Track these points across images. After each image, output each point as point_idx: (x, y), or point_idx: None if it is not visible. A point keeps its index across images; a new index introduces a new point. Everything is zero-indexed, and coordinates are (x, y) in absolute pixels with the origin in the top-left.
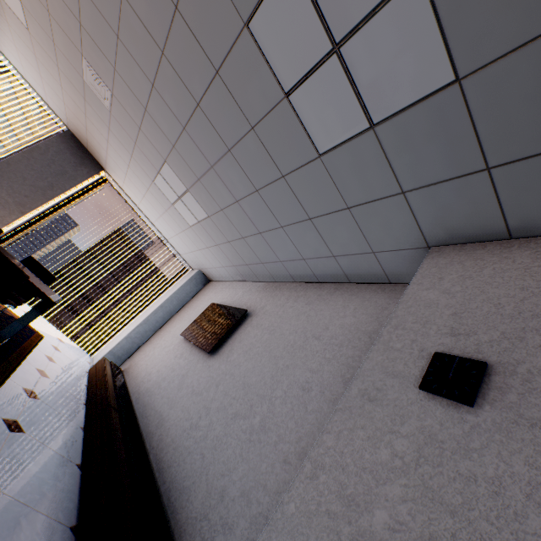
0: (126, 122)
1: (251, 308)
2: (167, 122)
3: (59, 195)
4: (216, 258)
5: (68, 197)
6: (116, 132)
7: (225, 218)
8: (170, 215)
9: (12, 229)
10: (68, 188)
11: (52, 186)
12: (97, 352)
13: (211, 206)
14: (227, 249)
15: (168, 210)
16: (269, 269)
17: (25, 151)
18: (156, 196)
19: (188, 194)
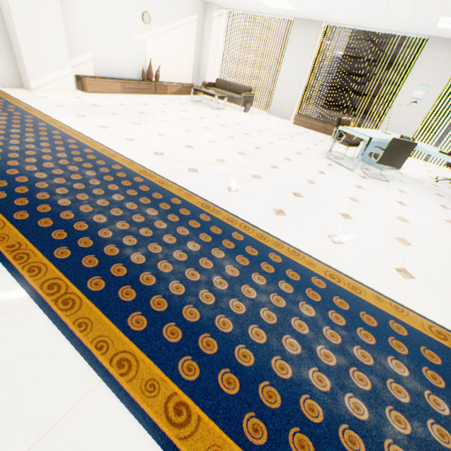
0: None
1: None
2: None
3: None
4: None
5: None
6: None
7: None
8: None
9: None
10: None
11: None
12: None
13: None
14: None
15: None
16: None
17: None
18: None
19: None
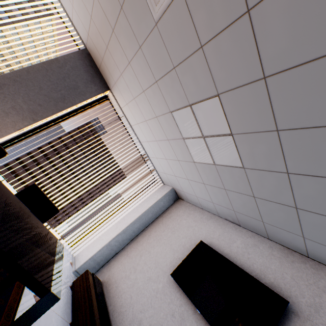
0: (177, 38)
1: (283, 291)
2: (296, 34)
3: (68, 107)
4: (209, 194)
5: (74, 109)
6: (148, 51)
7: (281, 180)
8: (169, 144)
9: (22, 132)
10: (76, 102)
11: (64, 98)
12: (78, 246)
13: (264, 162)
14: (240, 199)
15: (171, 140)
16: (311, 246)
17: (45, 62)
18: (164, 125)
19: (226, 138)
